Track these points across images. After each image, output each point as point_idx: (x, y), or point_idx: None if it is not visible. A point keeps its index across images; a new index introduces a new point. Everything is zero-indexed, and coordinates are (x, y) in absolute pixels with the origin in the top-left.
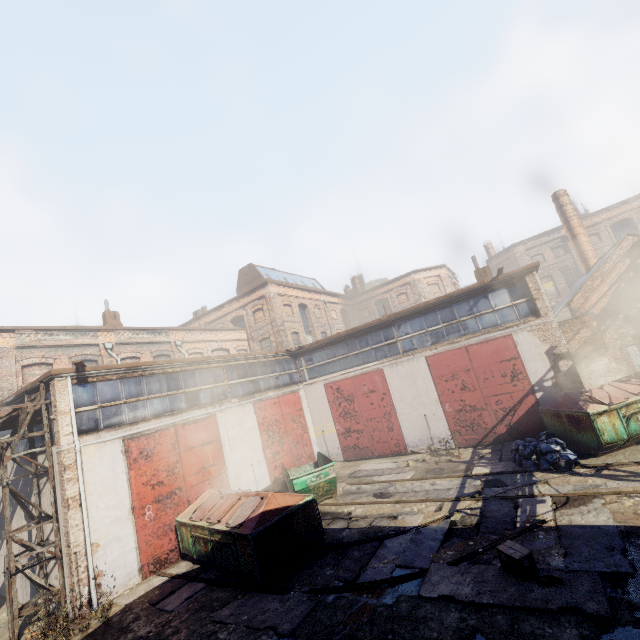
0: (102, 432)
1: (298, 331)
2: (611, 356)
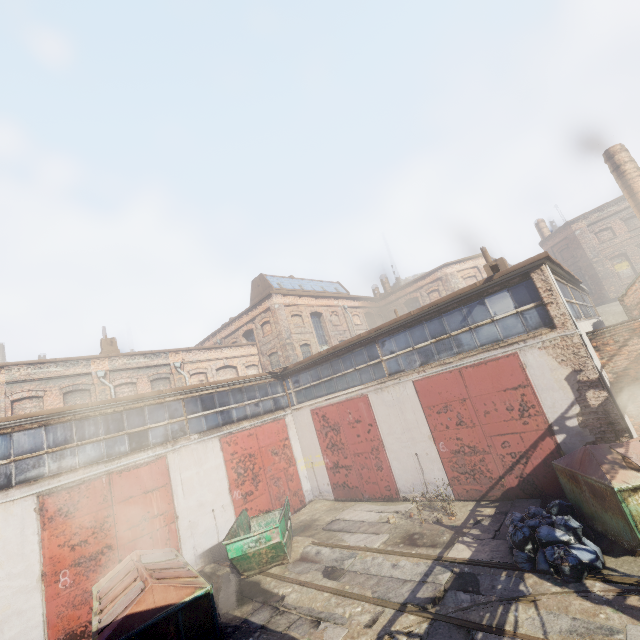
0: (12, 489)
1: (309, 342)
2: None
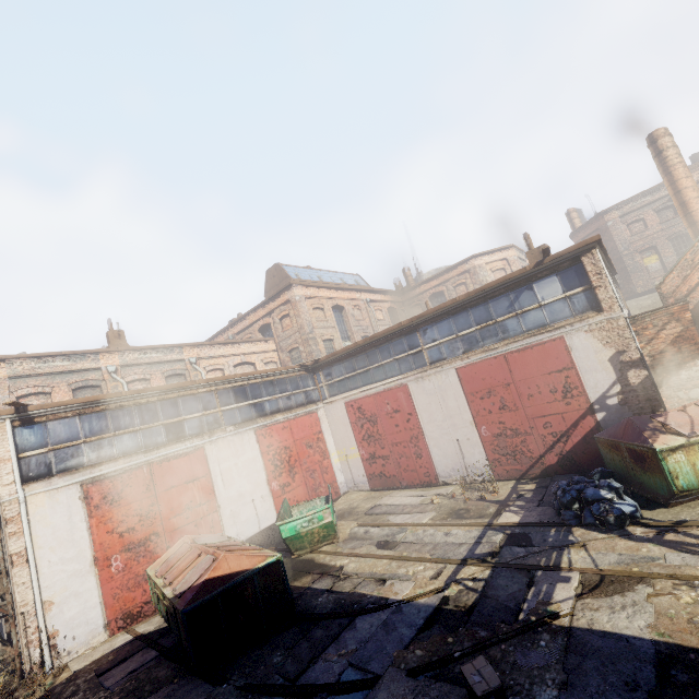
0: (55, 478)
1: (332, 338)
2: None
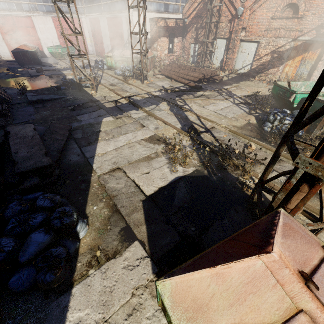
0: None
1: None
2: (158, 43)
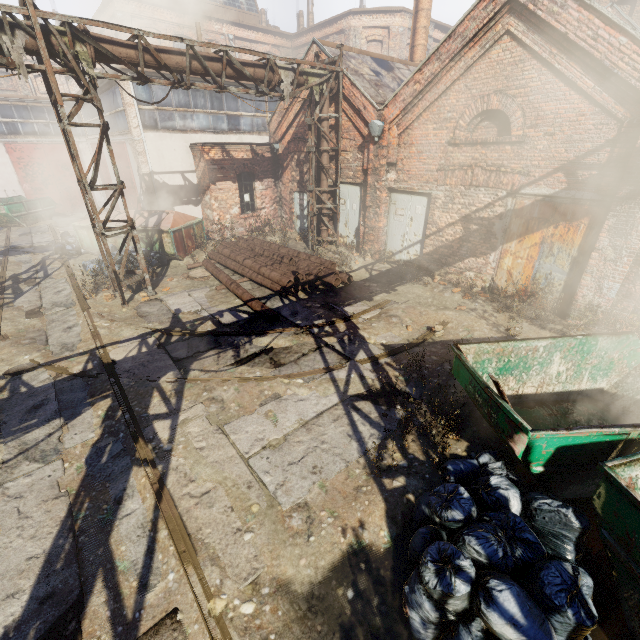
0: None
1: None
2: (211, 193)
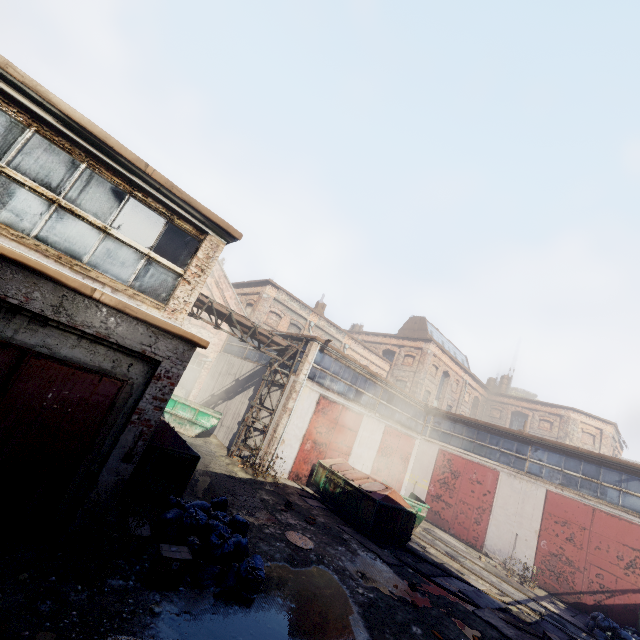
0: (315, 383)
1: (431, 392)
2: None
